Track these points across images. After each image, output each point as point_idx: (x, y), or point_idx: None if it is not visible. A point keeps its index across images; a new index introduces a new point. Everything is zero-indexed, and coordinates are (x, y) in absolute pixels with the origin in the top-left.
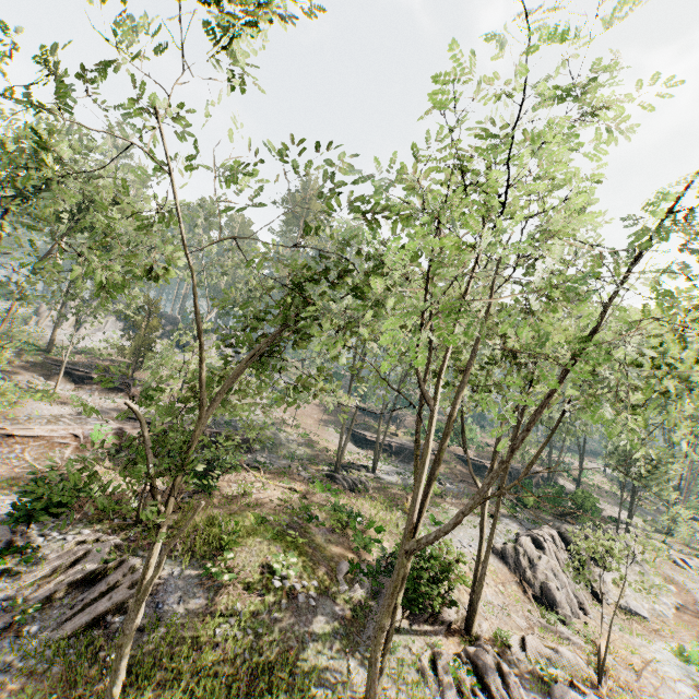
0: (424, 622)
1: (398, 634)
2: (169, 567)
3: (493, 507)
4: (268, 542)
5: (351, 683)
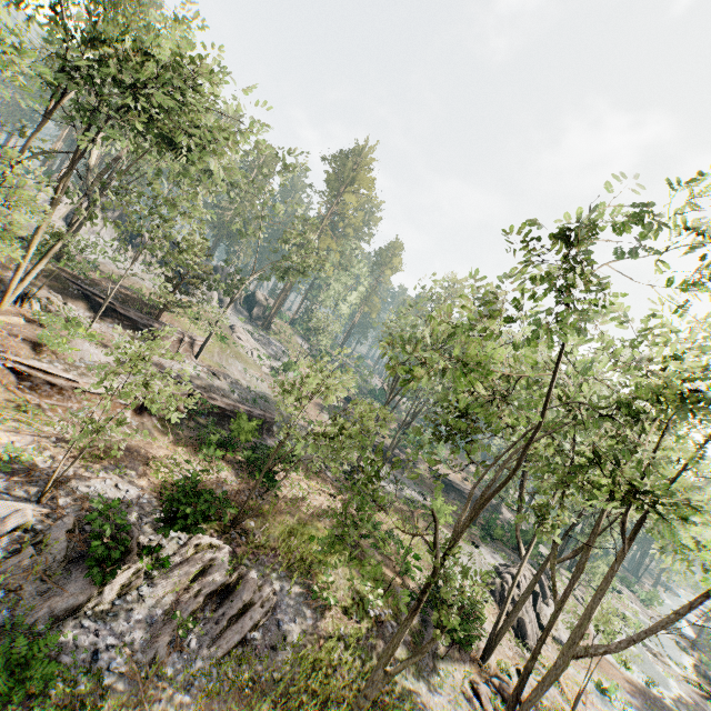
0: (454, 648)
1: (442, 660)
2: (276, 581)
3: (471, 534)
4: (348, 564)
5: (429, 708)
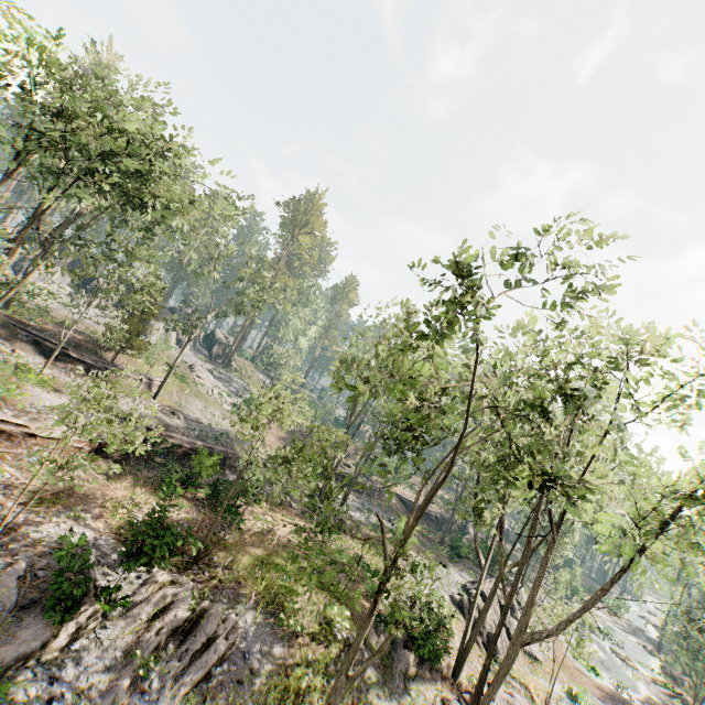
0: (425, 668)
1: (413, 680)
2: (241, 614)
3: (439, 555)
4: (314, 590)
5: None
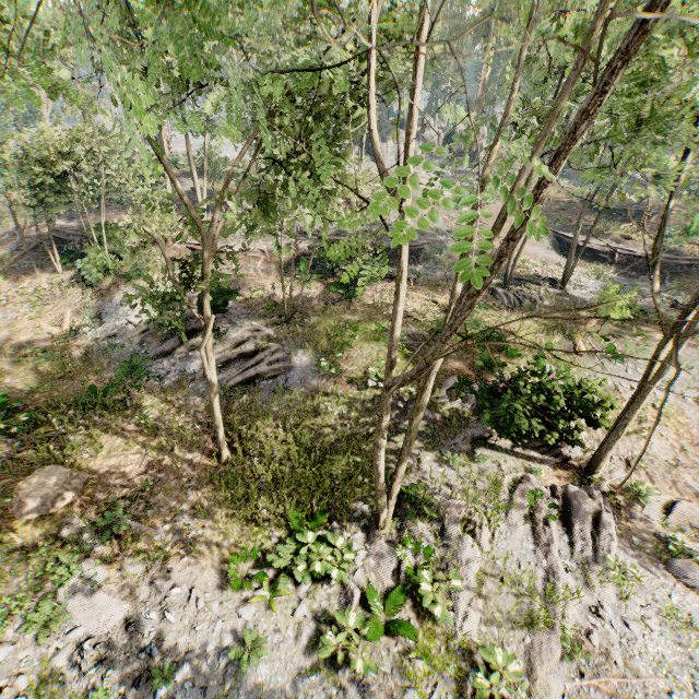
0: (532, 448)
1: (492, 450)
2: (300, 356)
3: None
4: (379, 348)
5: (418, 471)
